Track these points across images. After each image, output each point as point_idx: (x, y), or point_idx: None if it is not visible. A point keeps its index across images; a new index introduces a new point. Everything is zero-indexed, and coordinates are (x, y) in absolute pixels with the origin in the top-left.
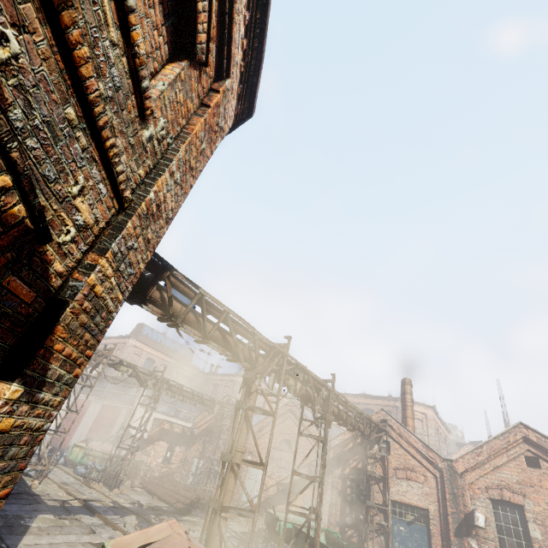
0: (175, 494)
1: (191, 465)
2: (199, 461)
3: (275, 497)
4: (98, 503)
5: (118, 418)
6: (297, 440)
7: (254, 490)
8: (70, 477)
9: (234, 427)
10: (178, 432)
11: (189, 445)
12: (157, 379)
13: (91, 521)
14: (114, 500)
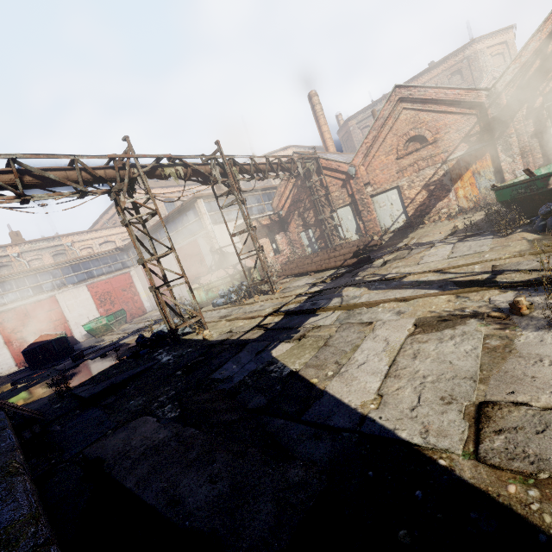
0: (328, 260)
1: (301, 241)
2: (306, 233)
3: (428, 201)
4: (289, 305)
5: (201, 250)
6: None
7: (394, 212)
8: (219, 311)
9: None
10: (268, 224)
11: (285, 229)
12: (220, 164)
13: (331, 319)
14: (296, 295)
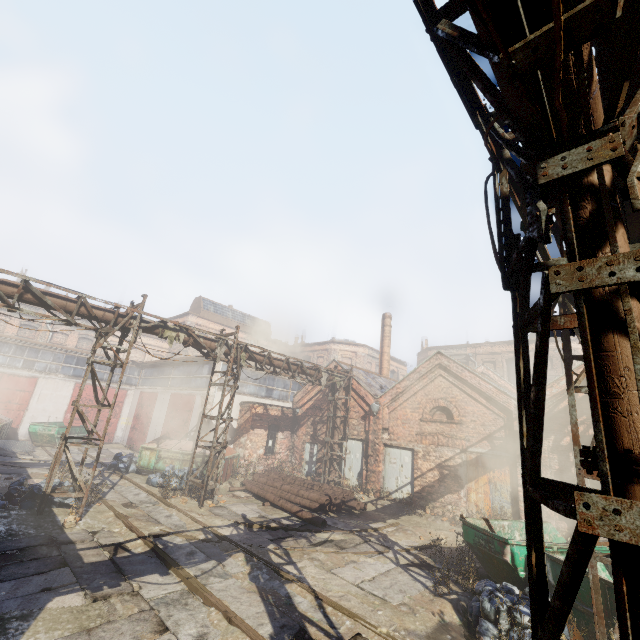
0: (294, 496)
1: (302, 452)
2: (311, 446)
3: (438, 485)
4: (179, 536)
5: (193, 408)
6: (571, 403)
7: (402, 476)
8: (141, 492)
9: (591, 376)
10: (276, 416)
11: (294, 429)
12: (228, 346)
13: (160, 592)
14: (205, 525)
